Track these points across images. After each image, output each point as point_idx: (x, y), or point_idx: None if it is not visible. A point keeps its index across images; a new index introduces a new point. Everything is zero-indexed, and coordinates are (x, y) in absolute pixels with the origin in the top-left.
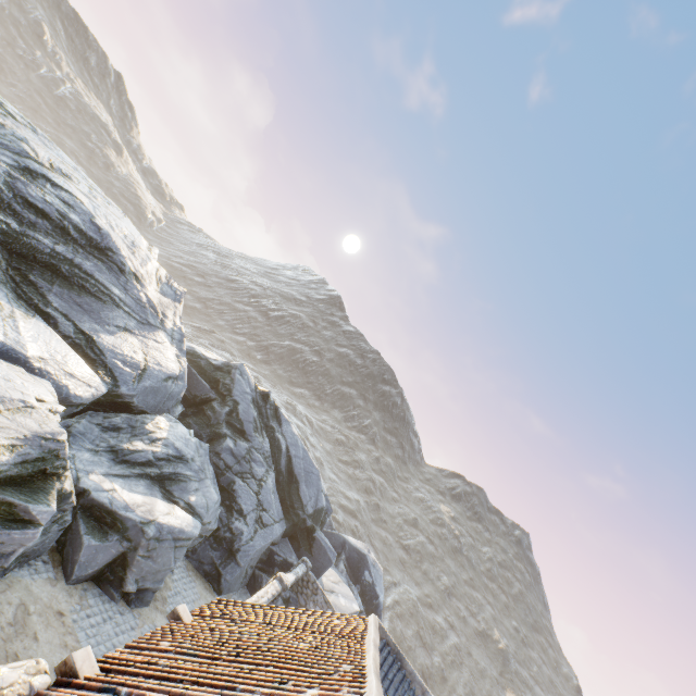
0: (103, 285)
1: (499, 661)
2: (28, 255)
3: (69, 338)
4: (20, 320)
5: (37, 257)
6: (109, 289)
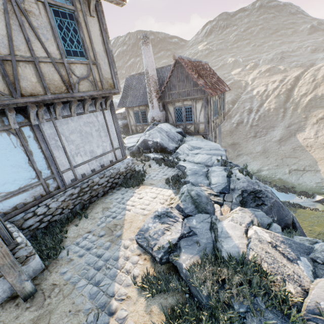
0: None
1: (231, 67)
2: None
3: None
4: None
5: None
6: None
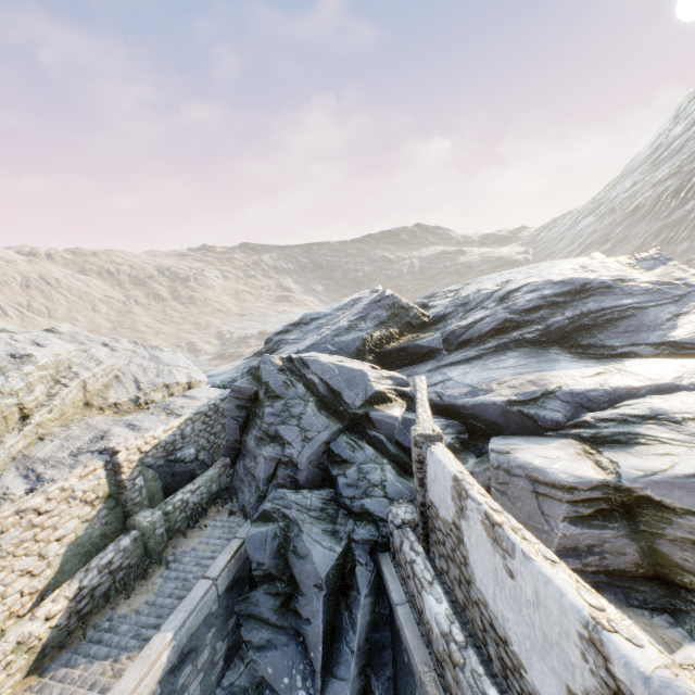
0: (615, 307)
1: None
2: (562, 335)
3: (657, 356)
4: (623, 368)
5: (566, 331)
6: (621, 306)
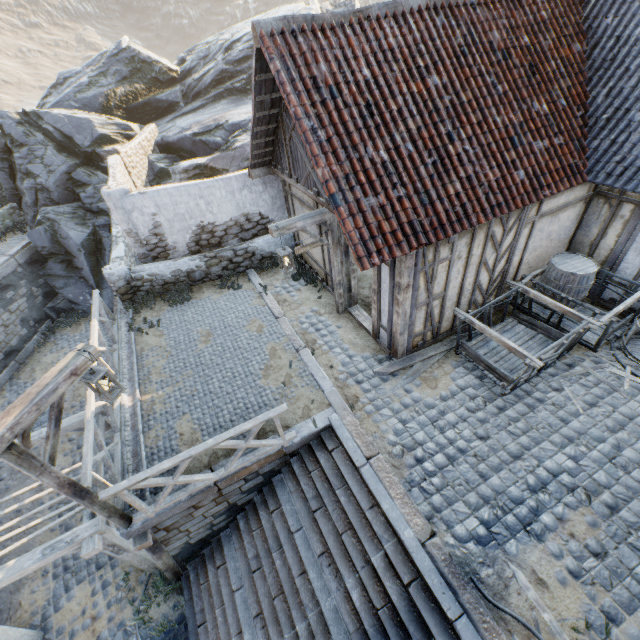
0: None
1: None
2: None
3: None
4: None
5: None
6: None
